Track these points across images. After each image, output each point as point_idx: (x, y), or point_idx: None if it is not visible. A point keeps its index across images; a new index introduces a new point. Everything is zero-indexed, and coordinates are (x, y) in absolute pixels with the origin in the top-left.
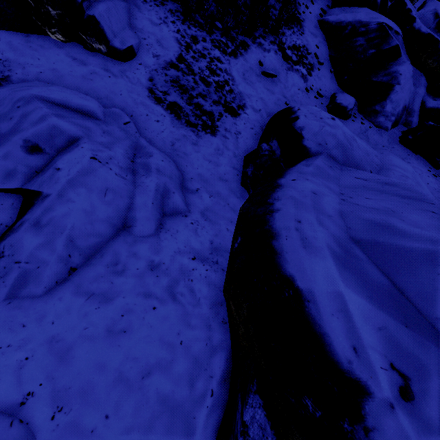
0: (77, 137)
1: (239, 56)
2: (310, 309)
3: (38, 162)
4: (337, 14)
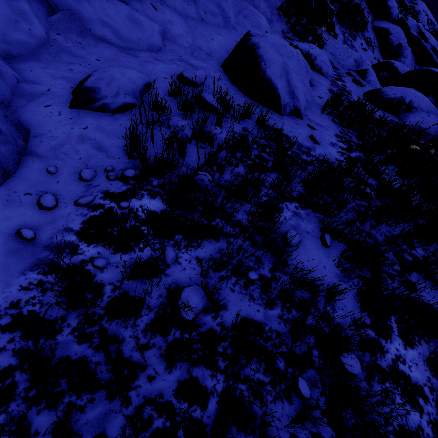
0: (360, 59)
1: (355, 40)
2: None
3: (356, 65)
4: (380, 24)
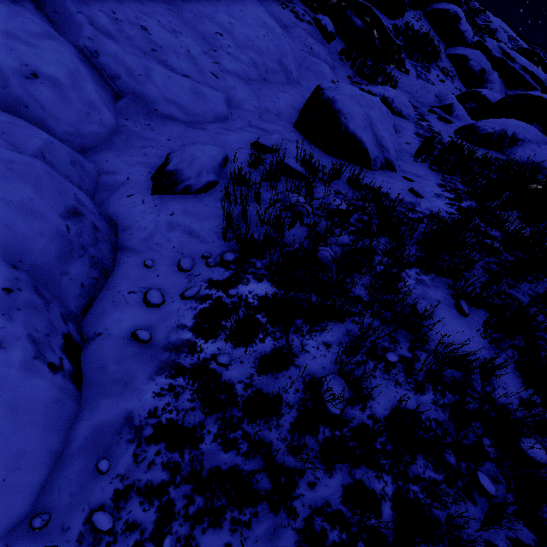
0: (442, 94)
1: (430, 73)
2: (544, 98)
3: (437, 100)
4: (454, 51)
